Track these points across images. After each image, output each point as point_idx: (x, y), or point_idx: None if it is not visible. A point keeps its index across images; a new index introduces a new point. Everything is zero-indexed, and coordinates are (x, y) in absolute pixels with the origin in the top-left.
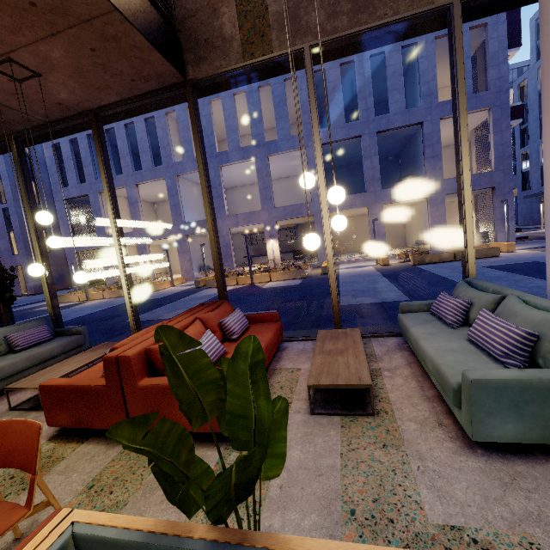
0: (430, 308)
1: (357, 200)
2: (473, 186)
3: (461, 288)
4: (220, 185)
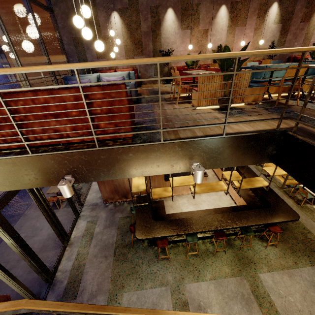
0: None
1: None
2: None
3: None
4: None
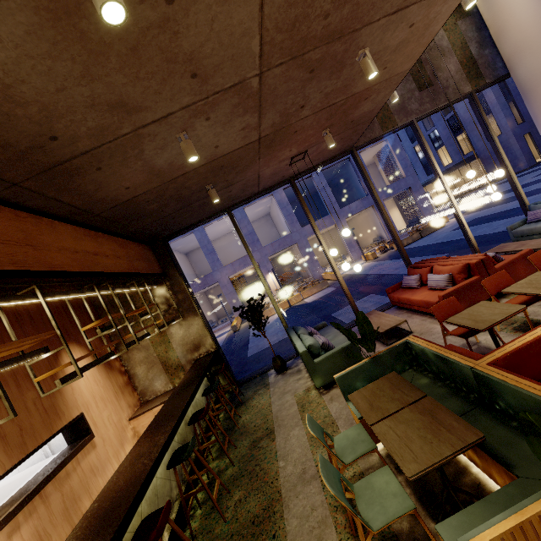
0: (527, 221)
1: (326, 221)
2: (398, 190)
3: (539, 205)
4: (209, 242)
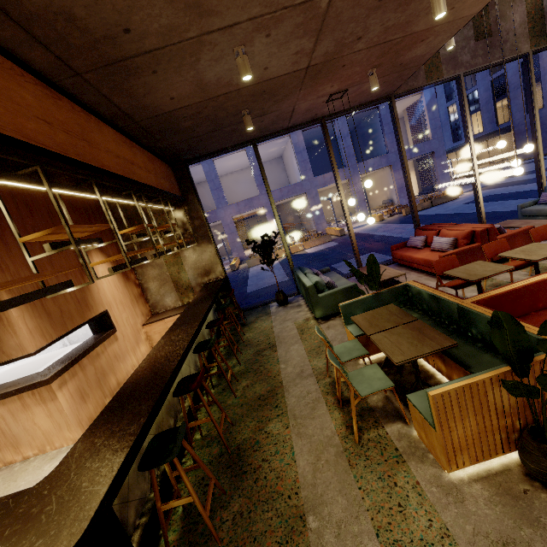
0: (539, 202)
1: (340, 175)
2: (420, 153)
3: None
4: (216, 177)
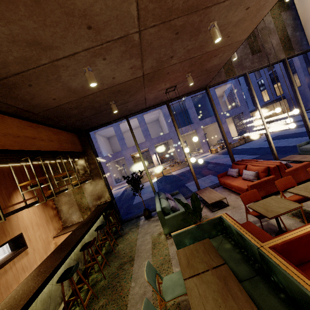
0: None
1: (190, 128)
2: (235, 113)
3: None
4: (121, 133)
